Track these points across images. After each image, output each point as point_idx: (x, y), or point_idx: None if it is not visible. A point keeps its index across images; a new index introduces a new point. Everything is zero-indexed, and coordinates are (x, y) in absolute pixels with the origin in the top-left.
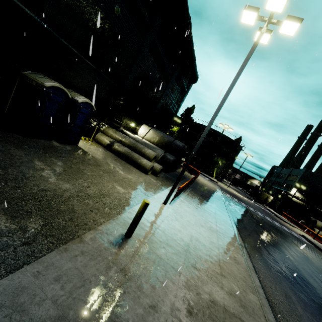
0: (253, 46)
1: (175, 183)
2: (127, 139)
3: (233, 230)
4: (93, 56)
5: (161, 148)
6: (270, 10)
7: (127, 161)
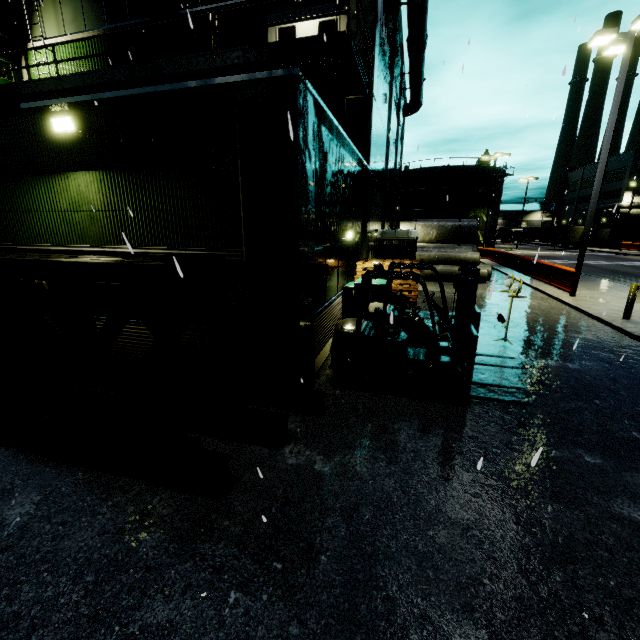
0: (622, 73)
1: (578, 268)
2: (429, 253)
3: None
4: (377, 173)
5: (446, 242)
6: (638, 28)
7: (449, 281)
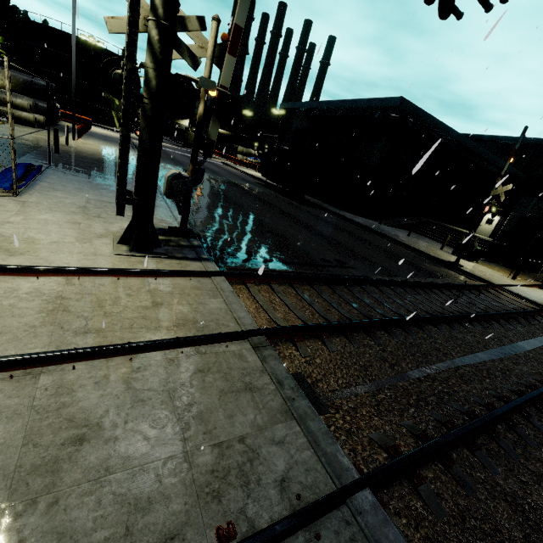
0: None
1: (73, 122)
2: None
3: (134, 151)
4: None
5: (21, 93)
6: None
7: None
